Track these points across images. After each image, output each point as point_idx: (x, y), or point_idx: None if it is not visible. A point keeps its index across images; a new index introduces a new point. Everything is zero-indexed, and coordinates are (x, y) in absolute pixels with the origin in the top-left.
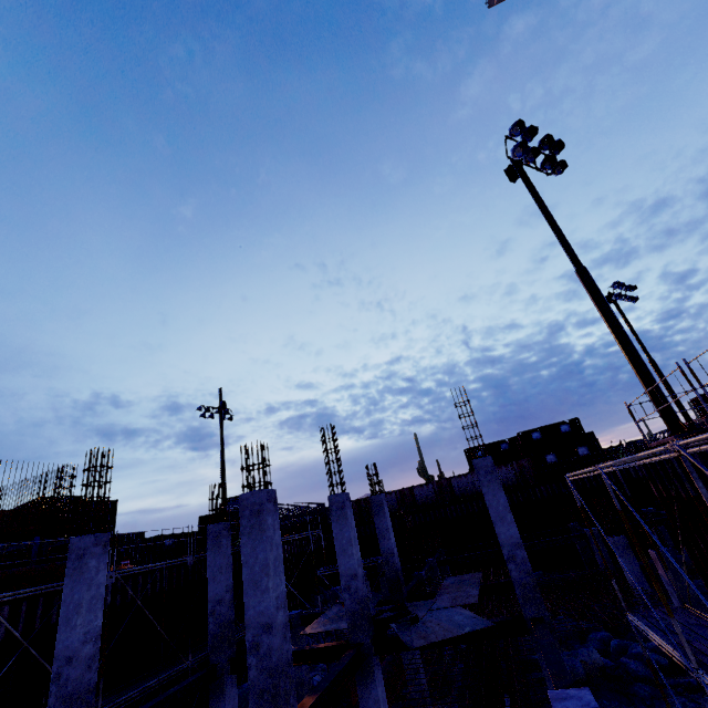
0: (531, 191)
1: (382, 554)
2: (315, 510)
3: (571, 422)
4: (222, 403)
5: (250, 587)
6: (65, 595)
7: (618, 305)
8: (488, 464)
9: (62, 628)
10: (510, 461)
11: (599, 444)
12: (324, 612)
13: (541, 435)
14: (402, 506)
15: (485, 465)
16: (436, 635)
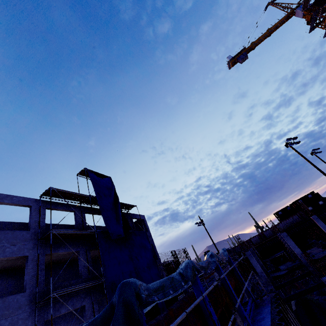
0: (295, 151)
1: (288, 248)
2: (232, 249)
3: (311, 193)
4: (202, 220)
5: (294, 248)
6: (252, 262)
7: (316, 155)
8: (315, 216)
9: (256, 268)
10: (295, 213)
11: (325, 198)
12: (278, 268)
13: (302, 200)
14: (261, 240)
15: (315, 217)
16: (322, 255)
